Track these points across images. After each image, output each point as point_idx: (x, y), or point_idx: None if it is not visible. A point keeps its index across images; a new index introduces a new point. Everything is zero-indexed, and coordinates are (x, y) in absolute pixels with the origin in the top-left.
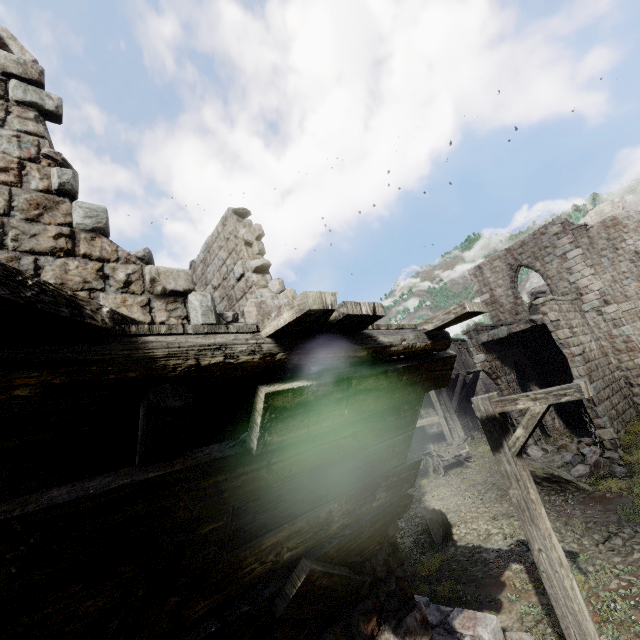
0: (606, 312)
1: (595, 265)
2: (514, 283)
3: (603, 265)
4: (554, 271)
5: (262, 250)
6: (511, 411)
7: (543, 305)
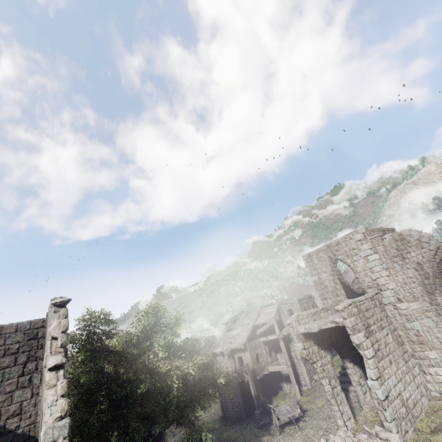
0: (400, 308)
1: (389, 268)
2: (334, 271)
3: (395, 269)
4: (360, 268)
5: (64, 343)
6: (325, 392)
7: (343, 311)
